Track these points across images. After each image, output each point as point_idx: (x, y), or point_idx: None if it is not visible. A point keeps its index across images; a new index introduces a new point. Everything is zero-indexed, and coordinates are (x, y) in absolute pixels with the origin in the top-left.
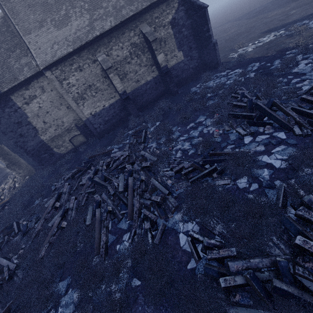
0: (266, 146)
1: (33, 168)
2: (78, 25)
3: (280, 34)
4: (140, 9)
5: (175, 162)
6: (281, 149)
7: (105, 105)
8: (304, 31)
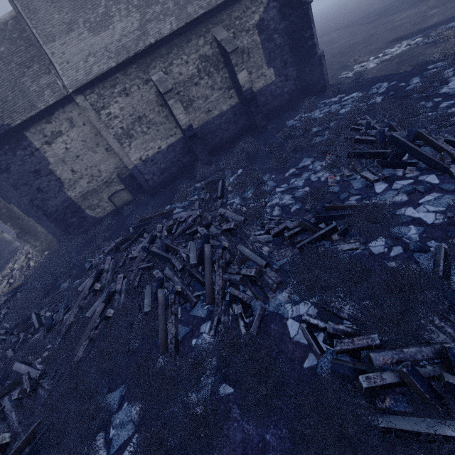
0: (410, 196)
1: (56, 239)
2: (123, 29)
3: (416, 43)
4: (214, 4)
5: (271, 222)
6: (434, 198)
7: (162, 146)
8: (453, 37)
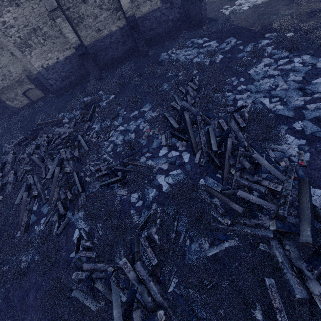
0: (171, 165)
1: None
2: None
3: None
4: None
5: (102, 157)
6: (176, 174)
7: (59, 57)
8: (306, 0)
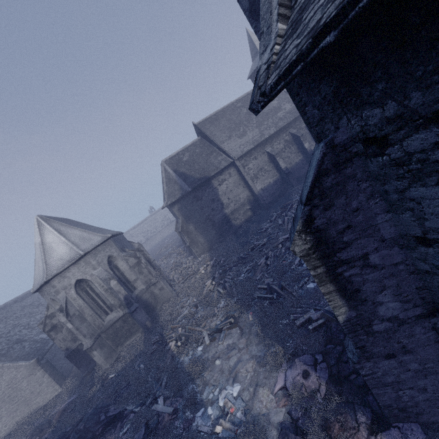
0: None
1: (209, 245)
2: (252, 135)
3: None
4: (289, 121)
5: None
6: None
7: (271, 182)
8: None
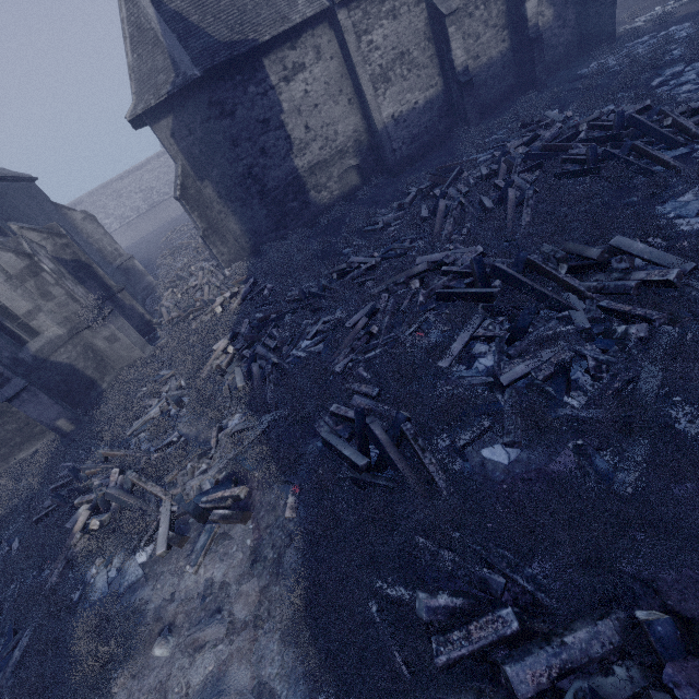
0: None
1: (252, 243)
2: None
3: None
4: None
5: (693, 97)
6: None
7: (419, 101)
8: None
